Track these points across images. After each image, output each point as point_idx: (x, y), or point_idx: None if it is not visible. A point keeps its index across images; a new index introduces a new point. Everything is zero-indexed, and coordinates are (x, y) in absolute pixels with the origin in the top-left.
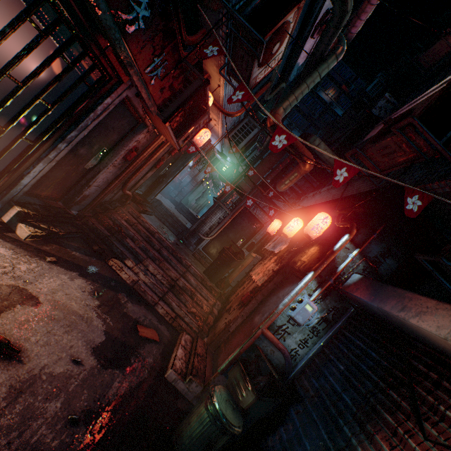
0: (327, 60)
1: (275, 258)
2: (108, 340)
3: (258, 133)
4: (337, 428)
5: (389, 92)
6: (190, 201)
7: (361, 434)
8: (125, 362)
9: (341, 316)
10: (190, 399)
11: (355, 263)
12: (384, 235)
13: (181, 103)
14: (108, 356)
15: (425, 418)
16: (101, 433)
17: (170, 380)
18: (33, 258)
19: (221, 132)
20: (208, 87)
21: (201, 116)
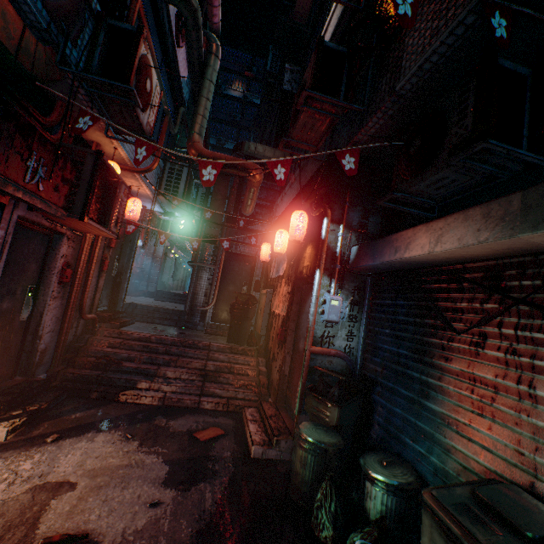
0: (209, 64)
1: (284, 281)
2: (173, 466)
3: (189, 171)
4: (410, 379)
5: (288, 62)
6: (167, 283)
7: (425, 368)
8: (204, 472)
9: (365, 291)
10: (288, 458)
11: (347, 238)
12: (354, 199)
13: (86, 189)
14: (184, 479)
15: (454, 320)
16: (222, 540)
17: (259, 456)
18: (31, 451)
19: (151, 192)
20: (105, 158)
21: (117, 190)
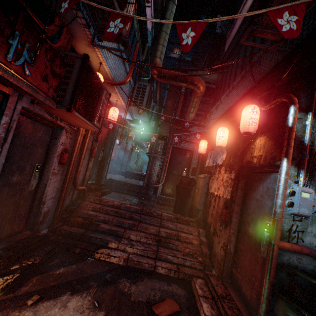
0: (168, 8)
1: (223, 168)
2: None
3: (150, 89)
4: None
5: (219, 14)
6: (132, 167)
7: None
8: None
9: None
10: None
11: (315, 127)
12: None
13: (74, 86)
14: None
15: None
16: None
17: None
18: None
19: (124, 104)
20: (90, 62)
21: (100, 93)
